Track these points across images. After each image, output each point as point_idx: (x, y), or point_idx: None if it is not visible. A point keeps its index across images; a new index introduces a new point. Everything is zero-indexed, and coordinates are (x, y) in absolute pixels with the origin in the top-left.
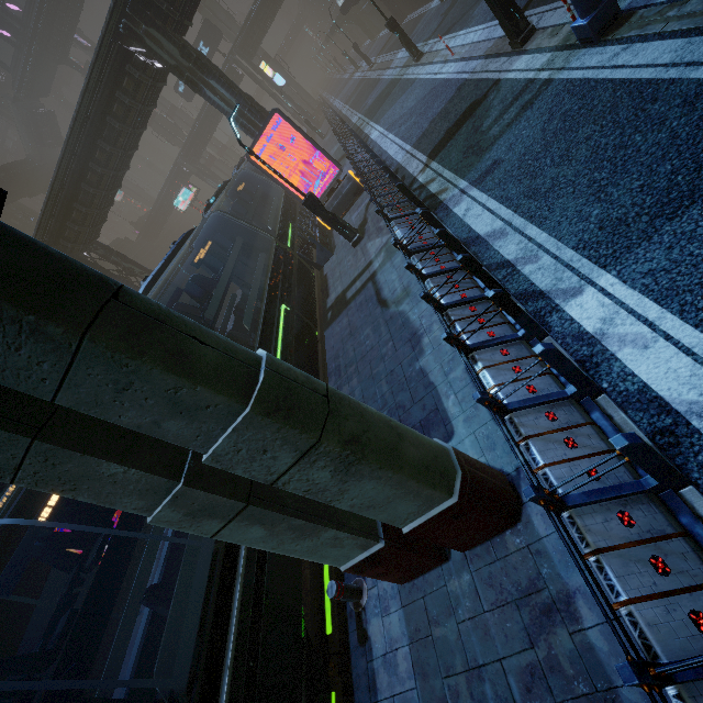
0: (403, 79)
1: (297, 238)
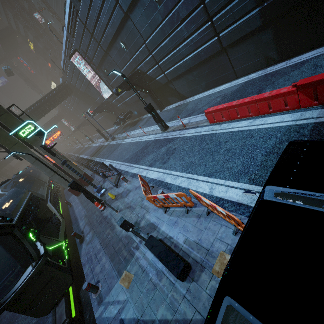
0: (90, 146)
1: None
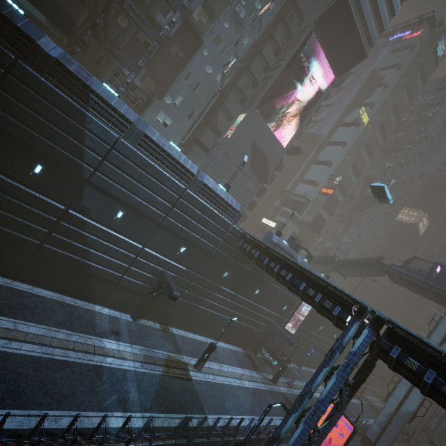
0: (199, 379)
1: None
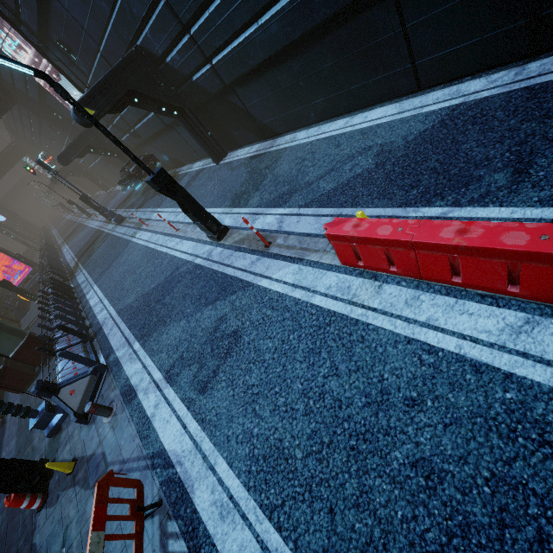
0: (83, 224)
1: (1, 309)
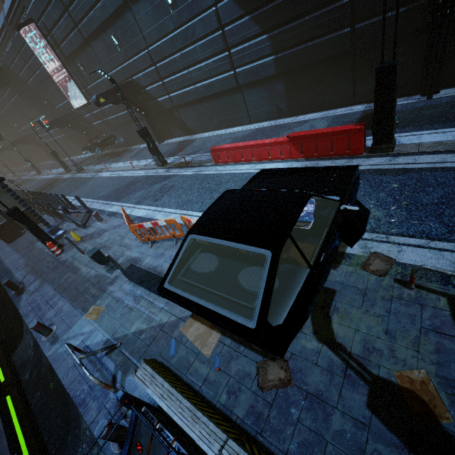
0: (32, 178)
1: None
